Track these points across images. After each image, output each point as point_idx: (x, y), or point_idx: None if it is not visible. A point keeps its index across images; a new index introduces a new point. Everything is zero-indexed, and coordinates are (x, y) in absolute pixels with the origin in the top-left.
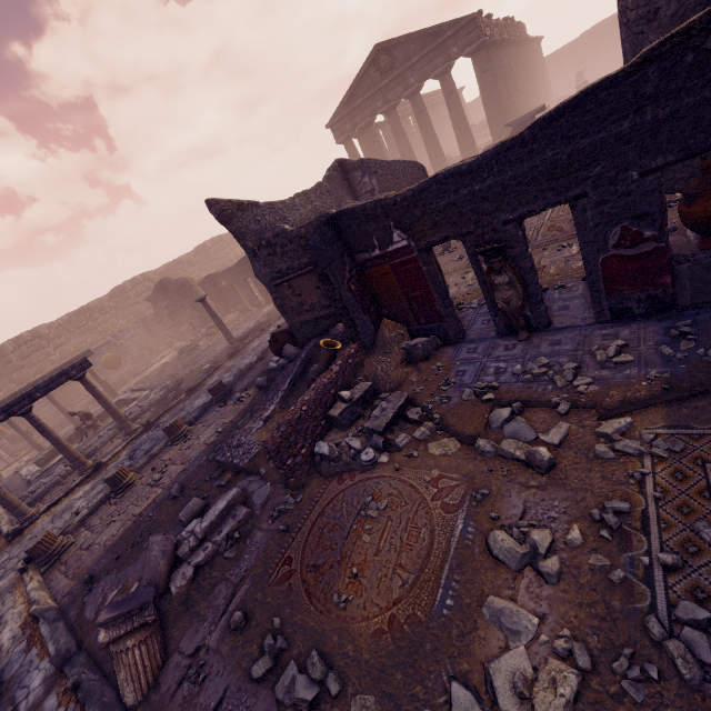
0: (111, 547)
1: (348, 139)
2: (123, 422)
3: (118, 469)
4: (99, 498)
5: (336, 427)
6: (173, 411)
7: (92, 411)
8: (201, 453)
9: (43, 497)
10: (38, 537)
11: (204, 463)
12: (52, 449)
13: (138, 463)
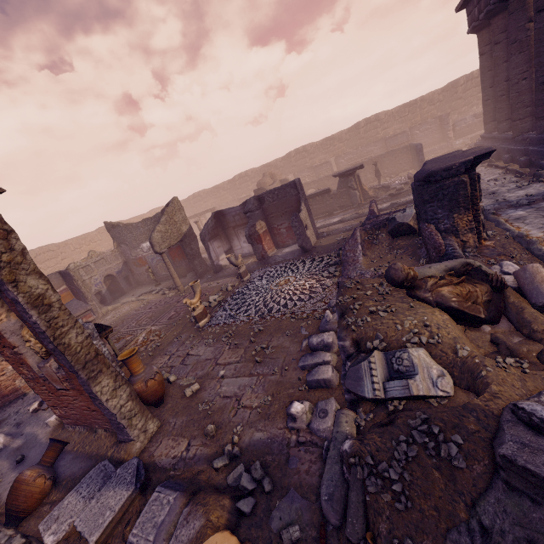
0: None
1: (479, 28)
2: None
3: None
4: None
5: None
6: None
7: None
8: None
9: None
10: None
11: None
12: None
13: None
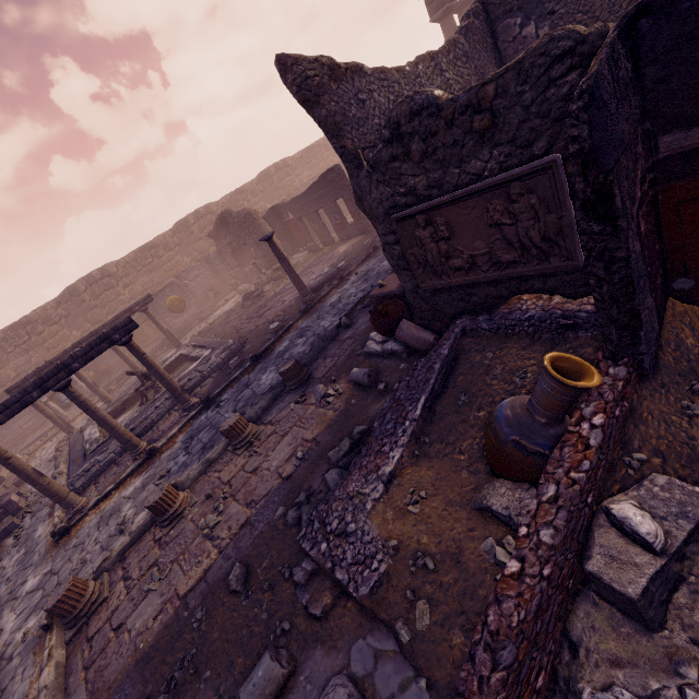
0: (142, 658)
1: (447, 13)
2: (179, 396)
3: (161, 493)
4: (143, 520)
5: (603, 597)
6: (236, 385)
7: (159, 359)
8: (273, 495)
9: (98, 477)
10: (60, 587)
11: (279, 524)
12: (115, 407)
13: (191, 470)
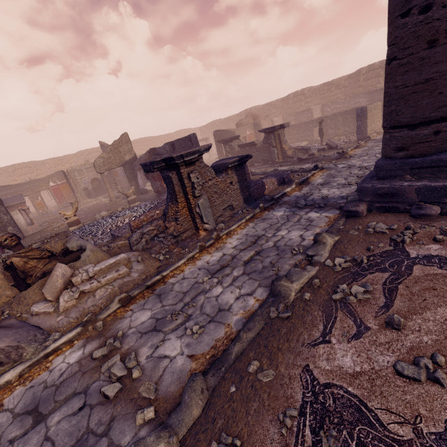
0: None
1: None
2: None
3: None
4: None
5: None
6: None
7: None
8: None
9: None
10: None
11: None
12: None
13: None
